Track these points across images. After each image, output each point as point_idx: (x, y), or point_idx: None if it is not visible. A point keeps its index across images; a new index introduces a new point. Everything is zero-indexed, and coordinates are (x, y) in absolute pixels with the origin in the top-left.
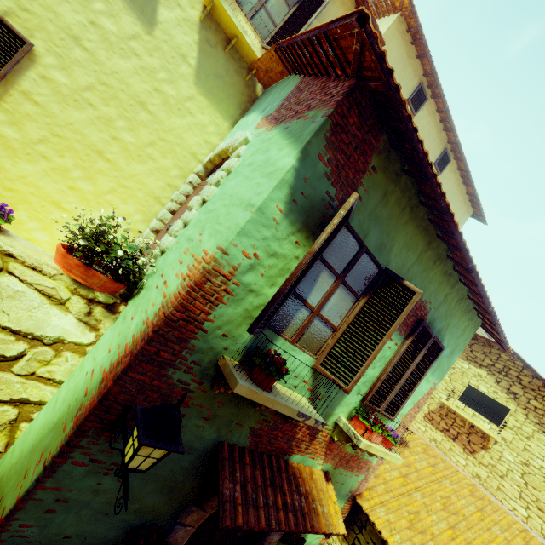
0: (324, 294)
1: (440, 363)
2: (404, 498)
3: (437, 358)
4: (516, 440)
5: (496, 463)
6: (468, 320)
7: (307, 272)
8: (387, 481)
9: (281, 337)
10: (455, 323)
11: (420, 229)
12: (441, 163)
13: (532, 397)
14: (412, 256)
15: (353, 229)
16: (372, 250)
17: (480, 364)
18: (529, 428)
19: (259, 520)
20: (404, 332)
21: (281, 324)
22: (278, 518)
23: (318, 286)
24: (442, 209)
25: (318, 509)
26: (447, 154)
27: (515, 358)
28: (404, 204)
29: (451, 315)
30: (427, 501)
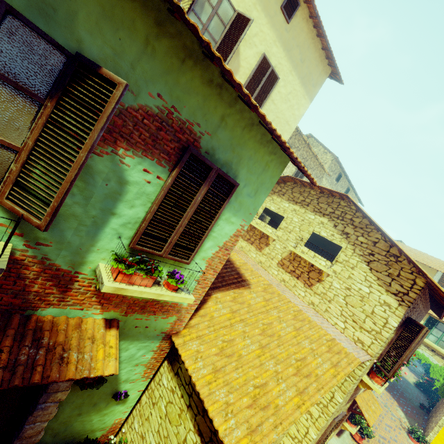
0: None
1: (243, 203)
2: (223, 330)
3: (230, 195)
4: (343, 271)
5: (326, 291)
6: (270, 154)
7: None
8: (214, 318)
9: None
10: (250, 156)
11: None
12: (289, 7)
13: (360, 234)
14: (131, 42)
15: None
16: (24, 12)
17: (324, 213)
18: (354, 260)
19: None
20: (166, 162)
21: None
22: None
23: None
24: None
25: (70, 358)
26: None
27: (351, 203)
28: None
29: (241, 145)
30: (248, 329)
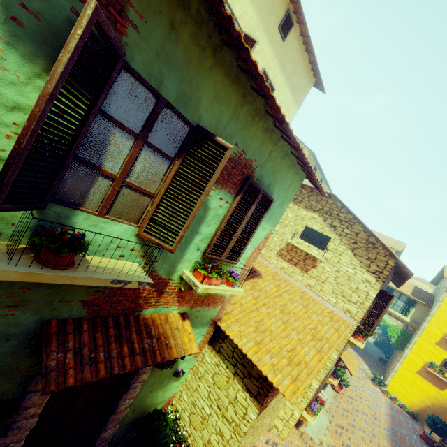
0: (125, 158)
1: (273, 213)
2: (253, 313)
3: (268, 209)
4: (333, 258)
5: (320, 275)
6: (294, 174)
7: (82, 130)
8: (243, 305)
9: (81, 211)
10: (282, 177)
11: (230, 78)
12: (285, 27)
13: (345, 227)
14: (227, 111)
15: (139, 74)
16: (174, 104)
17: (314, 209)
18: (341, 248)
19: (98, 373)
20: (233, 191)
21: (75, 198)
22: (123, 364)
23: (112, 149)
24: (237, 44)
25: (171, 343)
26: (290, 16)
27: (337, 201)
28: (203, 43)
29: (278, 171)
30: (270, 310)
